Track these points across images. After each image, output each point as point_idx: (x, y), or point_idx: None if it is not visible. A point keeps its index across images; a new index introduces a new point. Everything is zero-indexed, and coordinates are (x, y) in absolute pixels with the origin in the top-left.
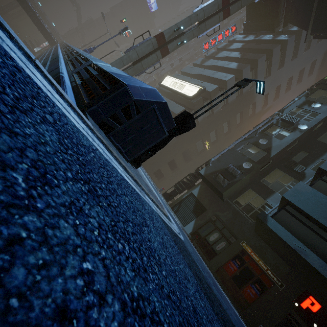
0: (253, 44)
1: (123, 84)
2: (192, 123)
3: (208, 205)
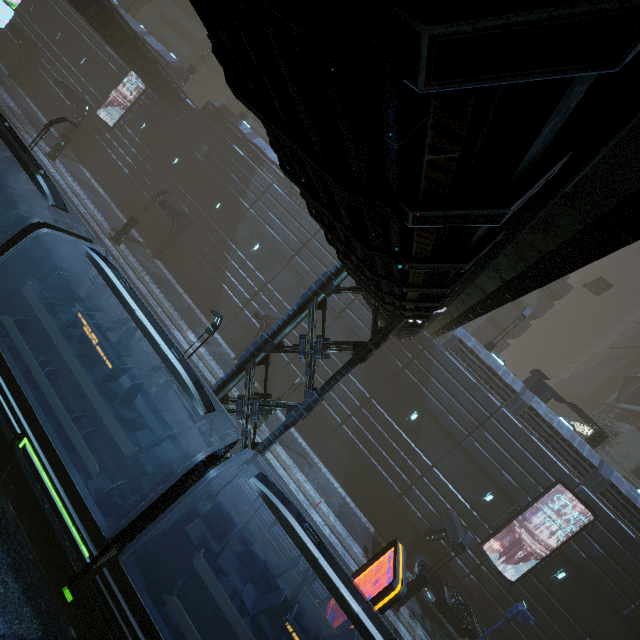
0: None
1: (169, 63)
2: (195, 71)
3: None
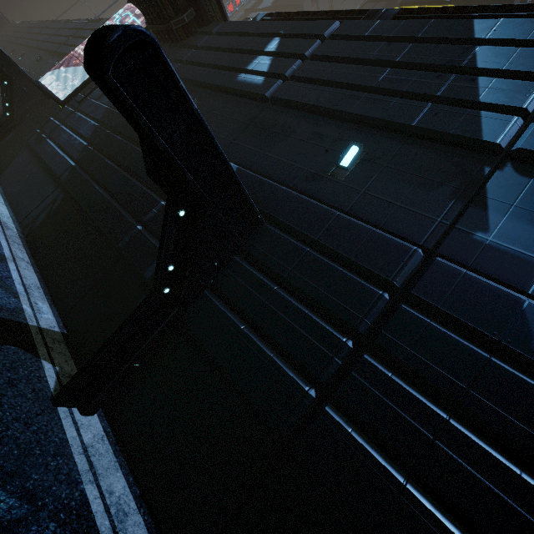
0: (283, 0)
1: None
2: None
3: None
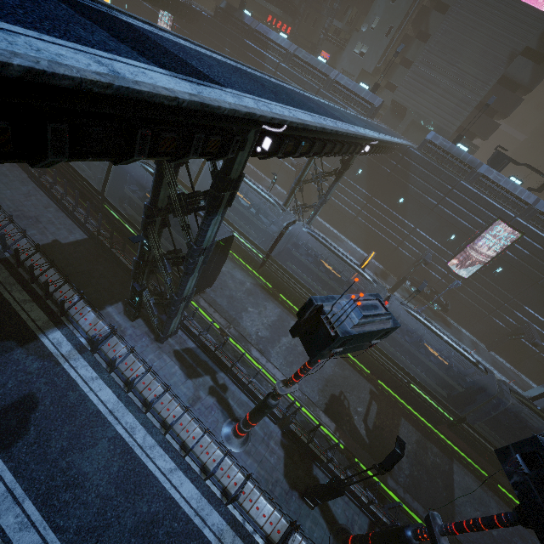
0: None
1: None
2: None
3: (233, 1)
